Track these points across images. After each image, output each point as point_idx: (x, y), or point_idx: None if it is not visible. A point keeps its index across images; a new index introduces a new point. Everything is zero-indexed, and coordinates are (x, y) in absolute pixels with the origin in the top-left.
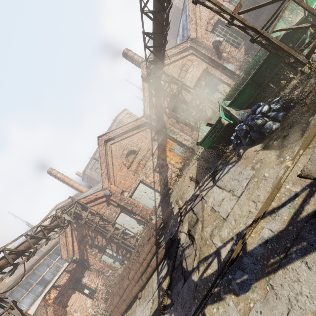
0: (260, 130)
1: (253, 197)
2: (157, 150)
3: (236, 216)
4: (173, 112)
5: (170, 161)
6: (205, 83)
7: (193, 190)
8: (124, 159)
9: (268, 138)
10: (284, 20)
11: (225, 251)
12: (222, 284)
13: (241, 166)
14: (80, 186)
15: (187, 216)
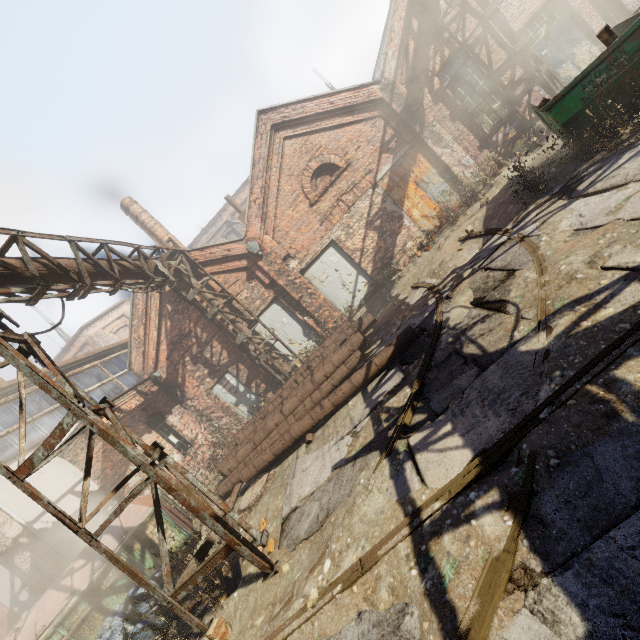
0: None
1: None
2: (388, 176)
3: None
4: (449, 91)
5: (410, 210)
6: (546, 32)
7: (476, 249)
8: (308, 182)
9: None
10: None
11: None
12: None
13: None
14: None
15: (466, 283)
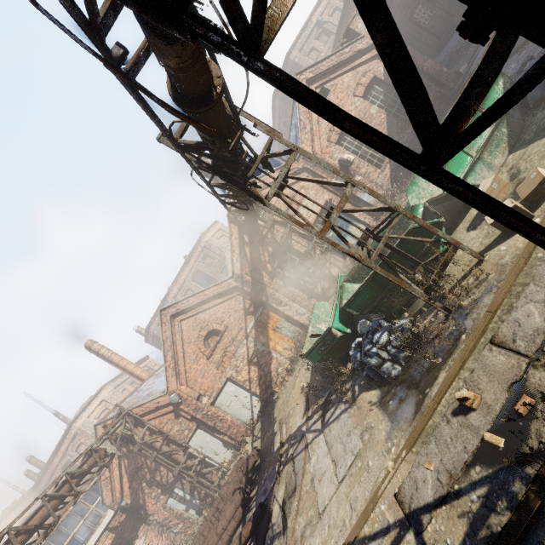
0: (378, 370)
1: (352, 496)
2: (254, 329)
3: (331, 519)
4: (279, 269)
5: (274, 347)
6: None
7: (301, 415)
8: (202, 344)
9: (387, 387)
10: None
11: None
12: None
13: (353, 419)
14: (137, 369)
15: (286, 470)
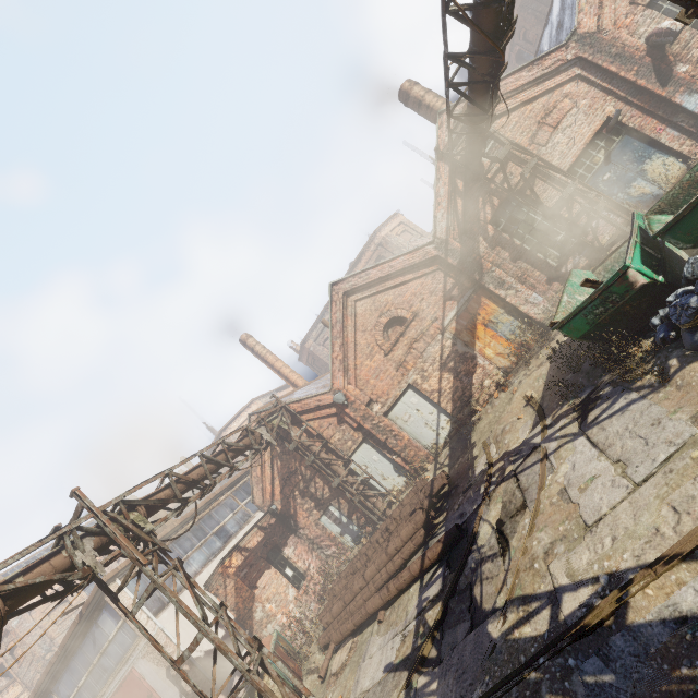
0: None
1: (676, 497)
2: (455, 321)
3: (618, 530)
4: (505, 234)
5: (482, 350)
6: (605, 156)
7: (528, 429)
8: (380, 335)
9: None
10: None
11: (573, 600)
12: (550, 670)
13: (664, 404)
14: (293, 374)
15: (502, 488)
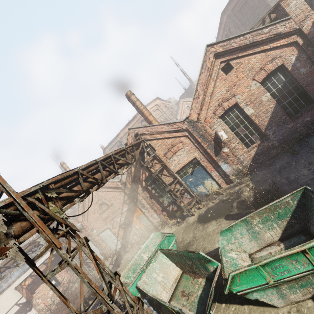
0: None
1: None
2: (126, 212)
3: None
4: (149, 187)
5: (135, 225)
6: (191, 171)
7: None
8: (98, 207)
9: None
10: (248, 227)
11: None
12: None
13: None
14: None
15: None
